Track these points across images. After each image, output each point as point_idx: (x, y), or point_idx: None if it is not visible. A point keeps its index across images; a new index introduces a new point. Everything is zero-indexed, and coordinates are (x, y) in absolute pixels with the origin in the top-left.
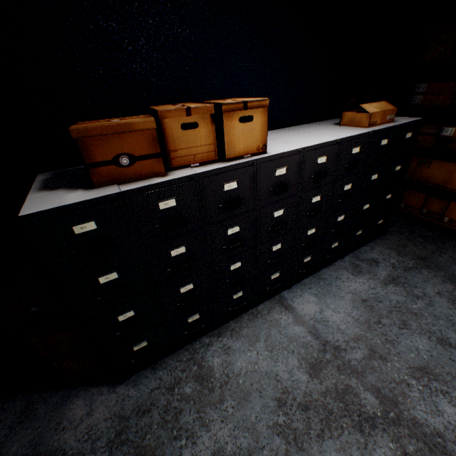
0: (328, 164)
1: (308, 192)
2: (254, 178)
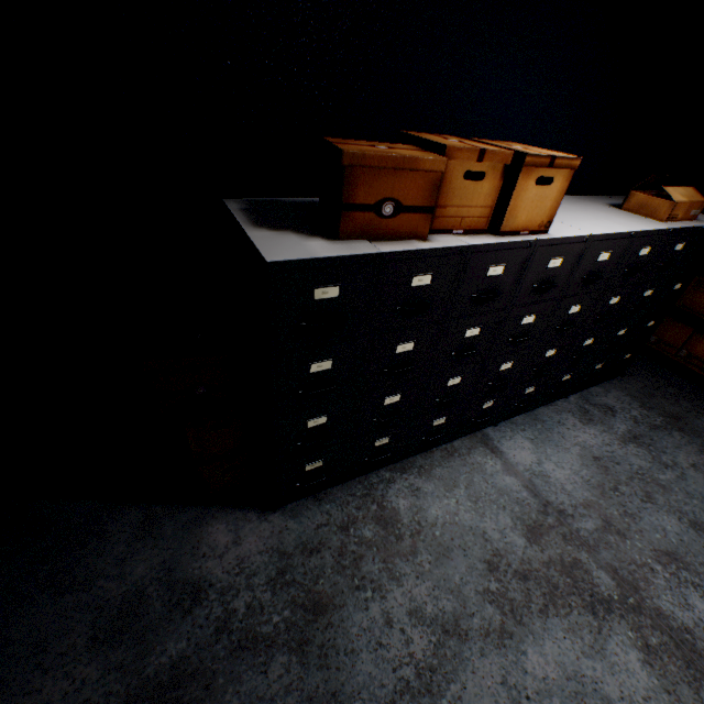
0: (607, 265)
1: (571, 297)
2: (523, 265)
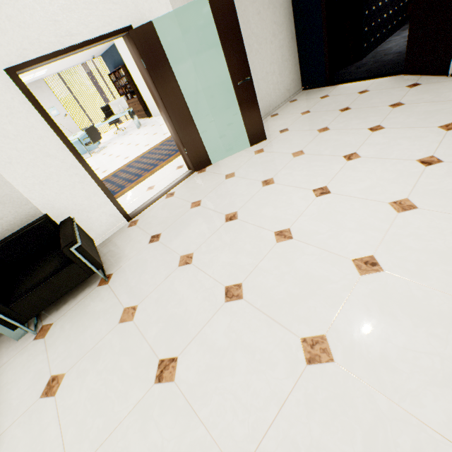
0: None
1: None
2: None
